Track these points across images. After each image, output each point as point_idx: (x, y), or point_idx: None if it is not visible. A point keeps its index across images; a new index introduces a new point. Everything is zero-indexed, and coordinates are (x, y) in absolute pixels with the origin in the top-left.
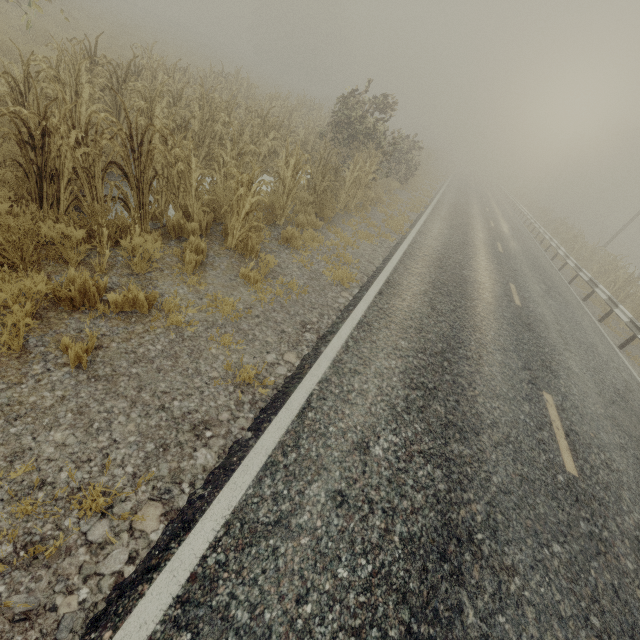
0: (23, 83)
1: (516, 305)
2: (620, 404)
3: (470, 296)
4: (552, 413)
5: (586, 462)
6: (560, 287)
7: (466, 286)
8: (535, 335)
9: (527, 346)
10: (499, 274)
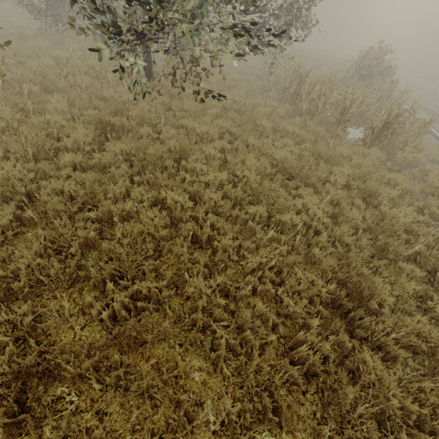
0: (350, 105)
1: None
2: None
3: None
4: None
5: None
6: None
7: None
8: None
9: None
10: None
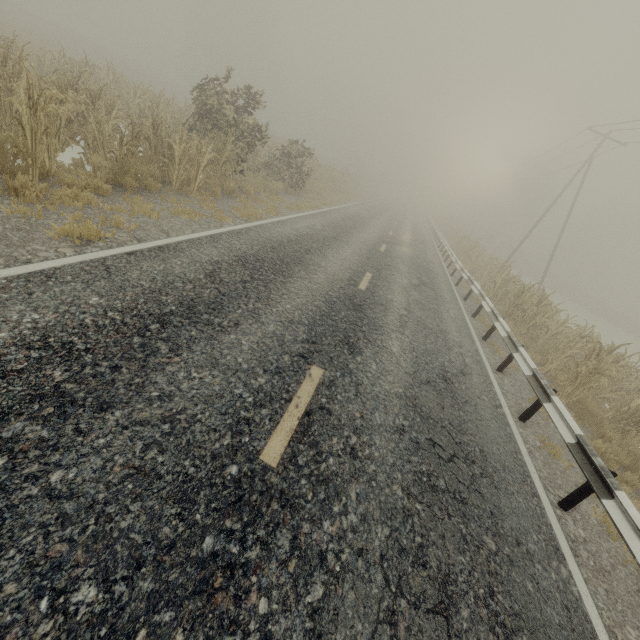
0: None
1: (357, 288)
2: (437, 385)
3: (291, 273)
4: (305, 388)
5: (313, 447)
6: (439, 285)
7: (295, 266)
8: (359, 314)
9: (335, 322)
10: (359, 264)
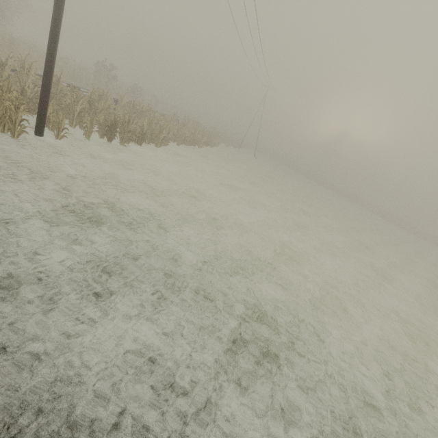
0: None
1: None
2: None
3: None
4: None
5: None
6: None
7: None
8: None
9: None
10: None
